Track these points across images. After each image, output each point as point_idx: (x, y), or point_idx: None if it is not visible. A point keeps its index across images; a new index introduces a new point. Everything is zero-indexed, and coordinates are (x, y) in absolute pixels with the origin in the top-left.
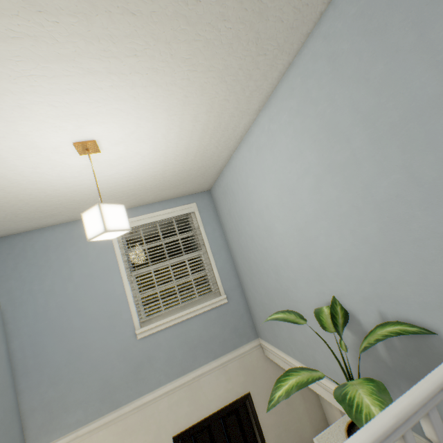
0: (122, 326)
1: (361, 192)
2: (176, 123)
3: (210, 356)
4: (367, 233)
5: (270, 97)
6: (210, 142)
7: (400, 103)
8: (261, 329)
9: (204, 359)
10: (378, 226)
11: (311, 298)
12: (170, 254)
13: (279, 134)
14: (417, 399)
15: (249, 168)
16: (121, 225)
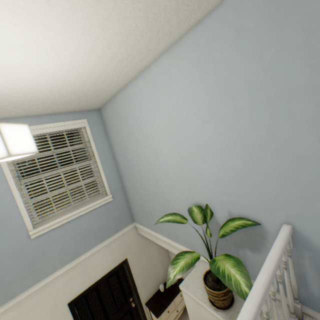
0: (13, 230)
1: (235, 138)
2: (89, 44)
3: (99, 240)
4: (232, 164)
5: (174, 44)
6: (114, 70)
7: (278, 84)
8: (138, 217)
9: (94, 243)
10: (241, 161)
11: (182, 200)
12: (62, 163)
13: (177, 79)
14: (270, 273)
15: (144, 100)
16: (27, 148)
